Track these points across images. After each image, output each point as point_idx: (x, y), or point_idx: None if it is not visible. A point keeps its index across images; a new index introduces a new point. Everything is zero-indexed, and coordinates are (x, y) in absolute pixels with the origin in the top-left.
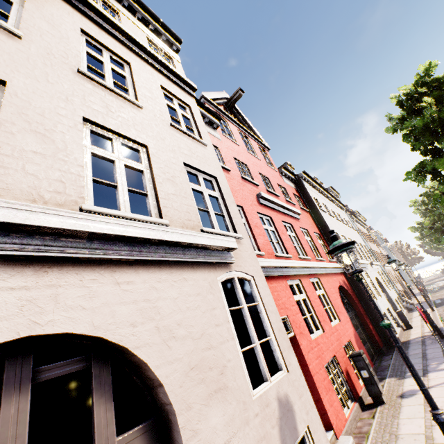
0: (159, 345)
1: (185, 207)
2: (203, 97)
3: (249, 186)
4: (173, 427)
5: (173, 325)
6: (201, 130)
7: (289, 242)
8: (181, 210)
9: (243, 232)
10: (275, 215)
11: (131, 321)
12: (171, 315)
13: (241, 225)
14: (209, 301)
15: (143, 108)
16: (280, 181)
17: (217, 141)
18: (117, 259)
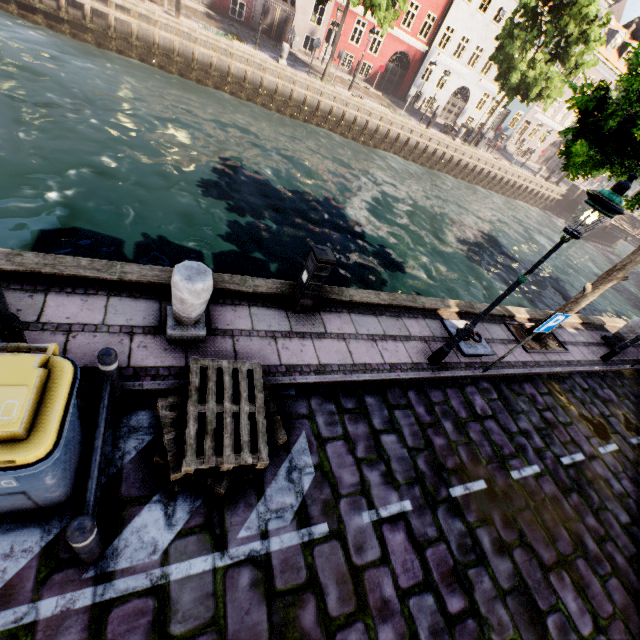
0: None
1: None
2: None
3: None
4: (295, 11)
5: None
6: None
7: None
8: None
9: None
10: None
11: None
12: None
13: None
14: None
15: None
16: None
17: None
18: None
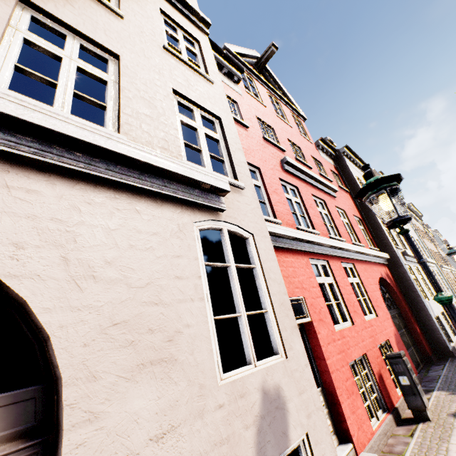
0: (62, 281)
1: (162, 133)
2: (226, 49)
3: (272, 150)
4: (59, 403)
5: (98, 261)
6: (209, 68)
7: (318, 218)
8: (154, 135)
9: (248, 183)
10: (303, 186)
11: (15, 239)
12: (96, 248)
13: (246, 175)
14: (171, 246)
15: (126, 20)
16: (315, 154)
17: (237, 95)
18: (15, 156)
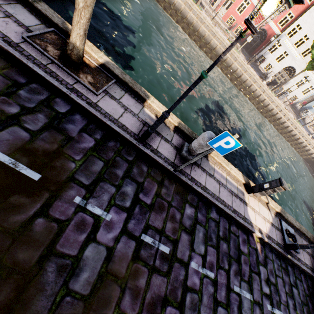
0: None
1: None
2: None
3: None
4: None
5: None
6: None
7: None
8: None
9: None
10: None
11: None
12: None
13: None
14: None
15: None
16: None
17: None
18: None
